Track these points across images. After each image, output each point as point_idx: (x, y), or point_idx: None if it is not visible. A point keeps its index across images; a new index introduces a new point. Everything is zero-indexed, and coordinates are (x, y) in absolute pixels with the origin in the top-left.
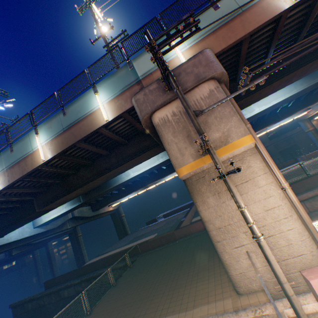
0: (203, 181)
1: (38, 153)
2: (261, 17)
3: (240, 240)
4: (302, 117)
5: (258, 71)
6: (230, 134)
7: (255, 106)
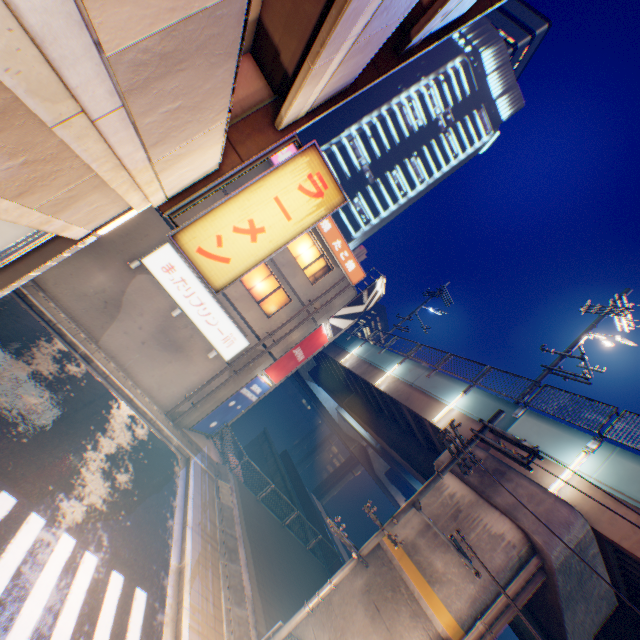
0: (379, 564)
1: (382, 374)
2: None
3: (321, 634)
4: None
5: None
6: (444, 584)
7: None
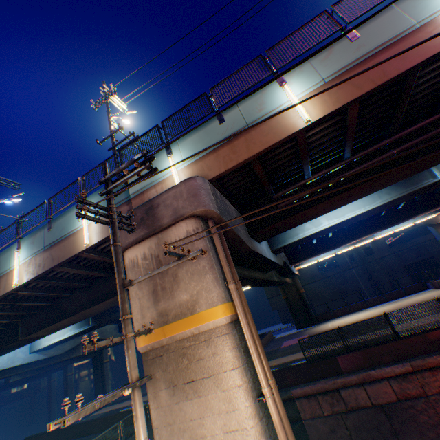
0: (160, 361)
1: (14, 273)
2: (269, 137)
3: None
4: (431, 220)
5: (295, 187)
6: (199, 299)
7: (323, 218)
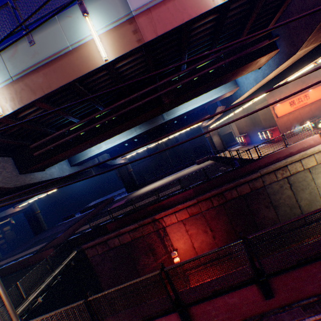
0: None
1: None
2: None
3: None
4: (200, 125)
5: (46, 140)
6: None
7: (103, 143)
